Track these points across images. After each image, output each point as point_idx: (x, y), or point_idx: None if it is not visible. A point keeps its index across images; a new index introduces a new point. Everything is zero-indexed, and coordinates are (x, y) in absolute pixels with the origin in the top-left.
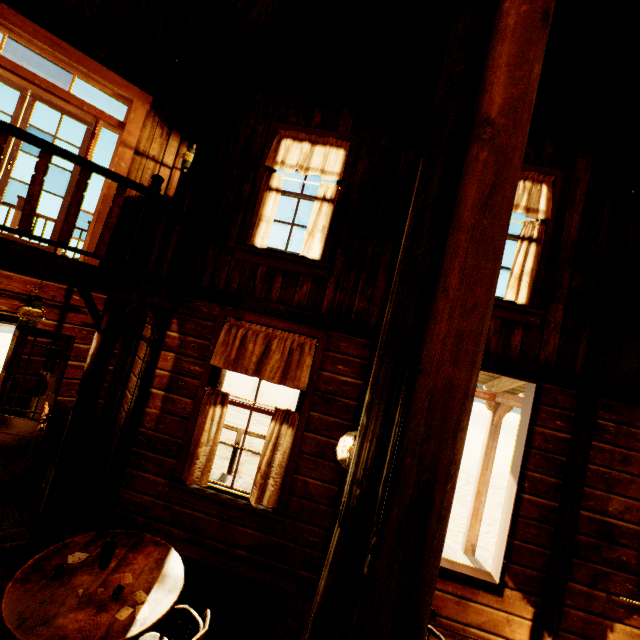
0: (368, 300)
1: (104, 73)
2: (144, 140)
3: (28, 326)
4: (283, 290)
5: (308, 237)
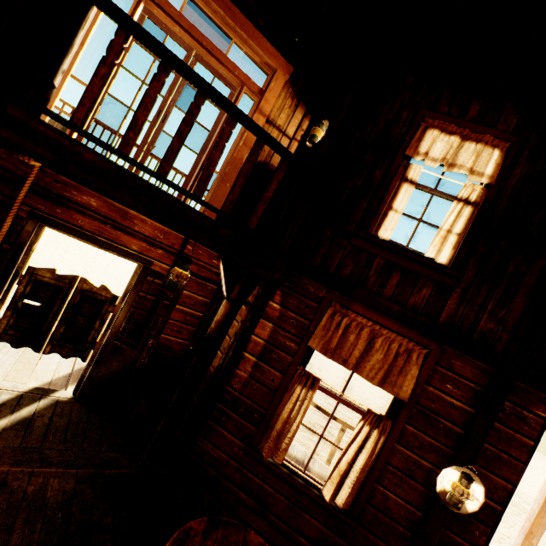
0: (497, 322)
1: (260, 40)
2: (275, 109)
3: (176, 287)
4: (398, 288)
5: (440, 239)
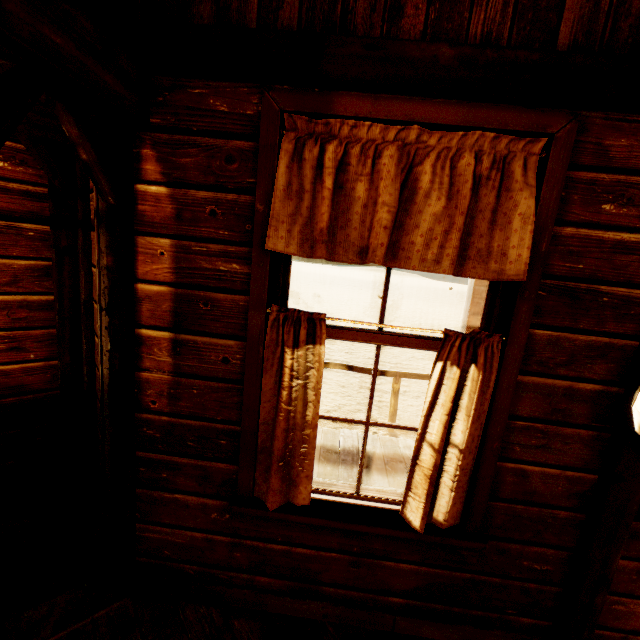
0: None
1: None
2: None
3: None
4: (435, 2)
5: None
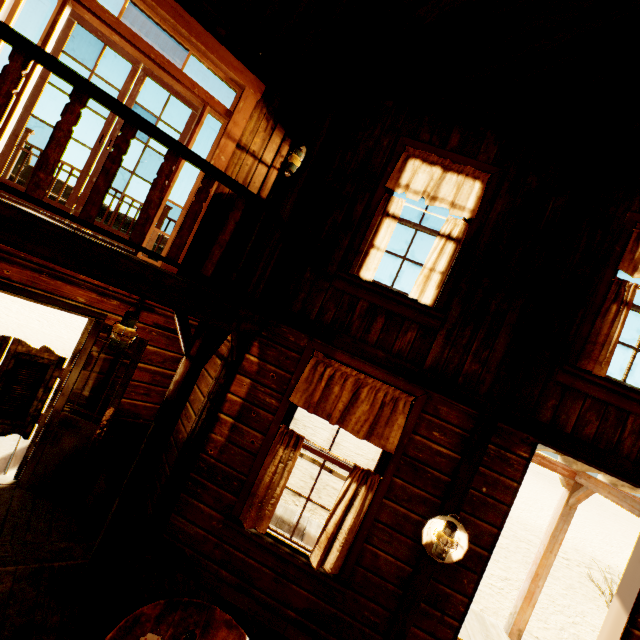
0: (481, 364)
1: (222, 53)
2: (247, 132)
3: (120, 347)
4: (383, 333)
5: (423, 278)
